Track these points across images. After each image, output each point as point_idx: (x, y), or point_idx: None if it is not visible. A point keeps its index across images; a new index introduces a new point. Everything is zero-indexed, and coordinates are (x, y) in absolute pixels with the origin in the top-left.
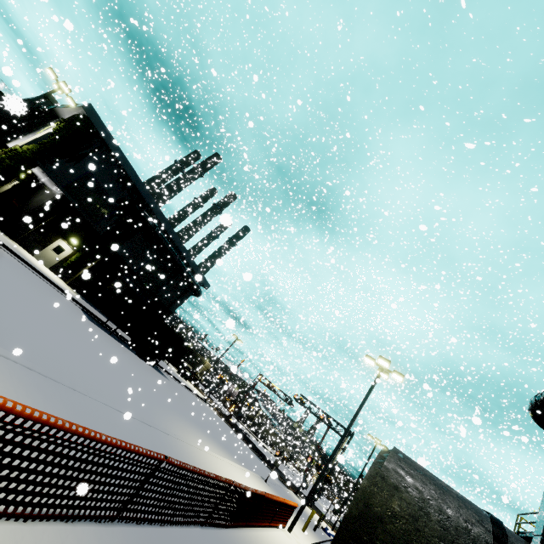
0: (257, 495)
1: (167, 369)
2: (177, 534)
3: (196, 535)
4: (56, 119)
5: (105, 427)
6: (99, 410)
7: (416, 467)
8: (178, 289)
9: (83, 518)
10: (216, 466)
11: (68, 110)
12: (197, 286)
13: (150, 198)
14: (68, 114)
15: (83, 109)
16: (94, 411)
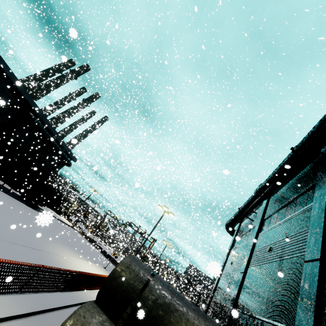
0: (92, 275)
1: (47, 210)
2: (48, 295)
3: (58, 295)
4: None
5: (10, 254)
6: (5, 245)
7: (135, 261)
8: (55, 162)
9: (4, 293)
10: (74, 264)
11: None
12: (68, 160)
13: (34, 105)
14: None
15: None
16: (2, 246)
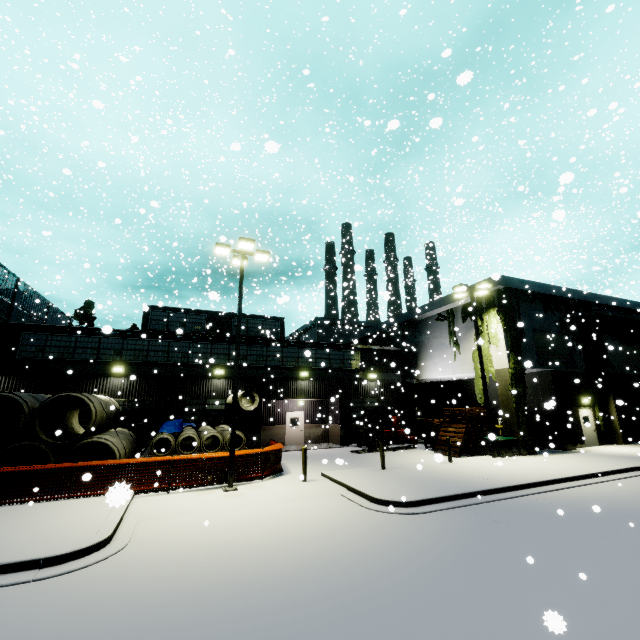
0: None
1: None
2: None
3: None
4: (408, 324)
5: None
6: None
7: None
8: None
9: None
10: None
11: (451, 304)
12: None
13: (579, 294)
14: (447, 307)
15: (499, 285)
16: None
